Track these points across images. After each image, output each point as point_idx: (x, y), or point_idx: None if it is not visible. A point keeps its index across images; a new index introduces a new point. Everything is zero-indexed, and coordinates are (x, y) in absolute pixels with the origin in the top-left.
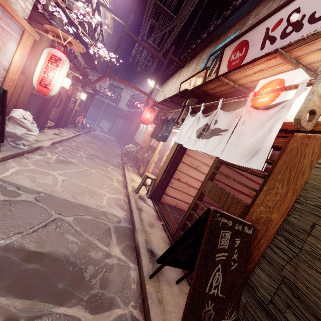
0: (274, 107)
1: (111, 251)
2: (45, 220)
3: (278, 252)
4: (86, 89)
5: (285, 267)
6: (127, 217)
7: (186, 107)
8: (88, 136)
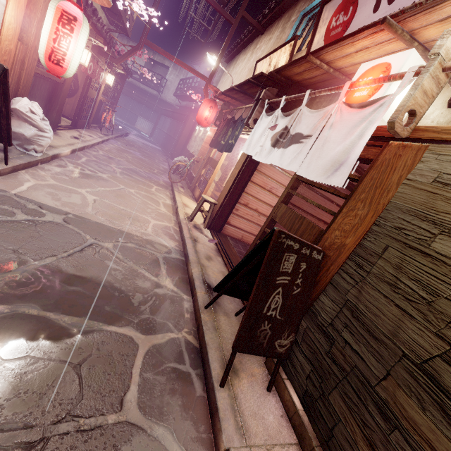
0: (371, 105)
1: (160, 282)
2: (80, 245)
3: (346, 277)
4: (113, 66)
5: (350, 291)
6: (178, 249)
7: (261, 101)
8: (120, 143)
